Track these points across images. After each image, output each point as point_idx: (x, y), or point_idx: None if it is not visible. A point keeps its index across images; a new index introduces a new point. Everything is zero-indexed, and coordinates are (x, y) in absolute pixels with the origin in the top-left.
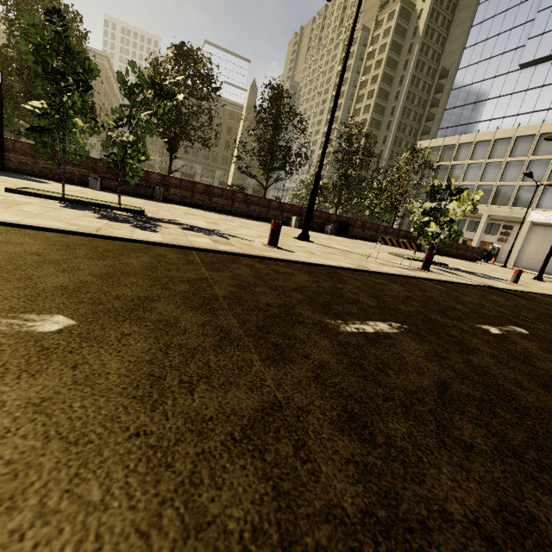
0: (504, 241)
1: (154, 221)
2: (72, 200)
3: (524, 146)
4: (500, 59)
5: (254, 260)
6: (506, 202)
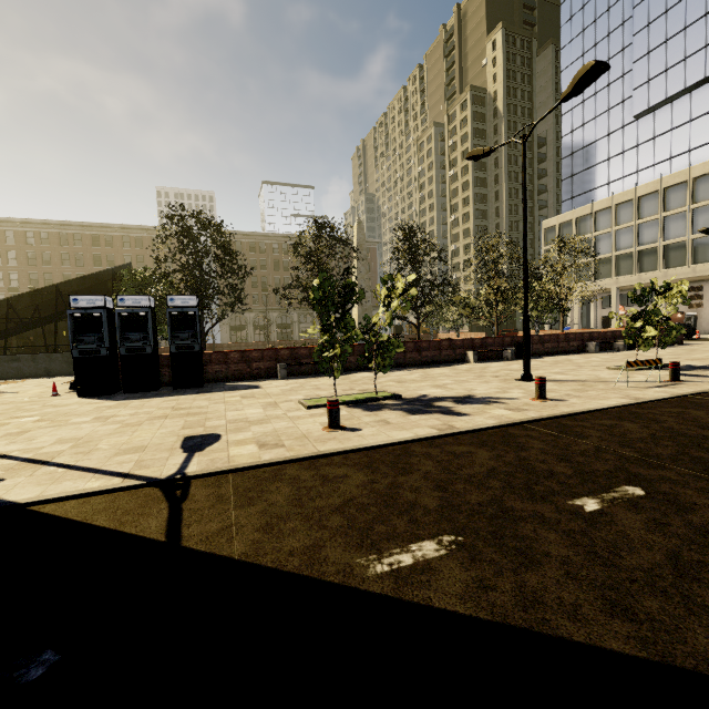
0: (698, 305)
1: (426, 402)
2: (351, 402)
3: (678, 195)
4: (608, 116)
5: (570, 420)
6: (682, 261)
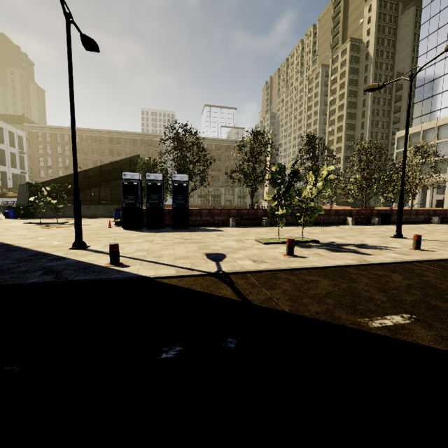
0: None
1: (337, 246)
2: None
3: None
4: None
5: (444, 263)
6: None
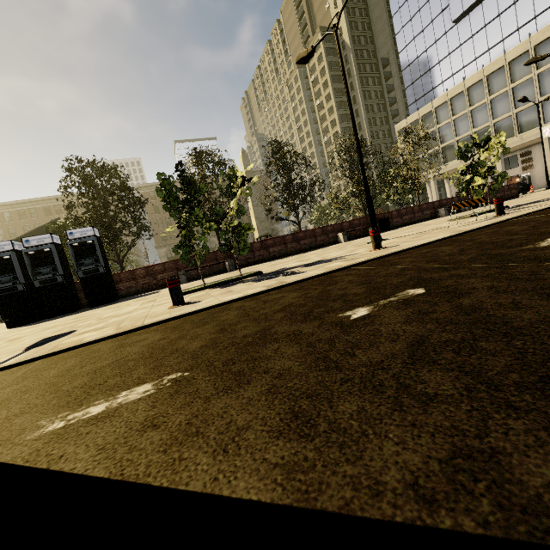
0: (530, 167)
1: (280, 272)
2: (215, 285)
3: (499, 79)
4: (432, 27)
5: (394, 256)
6: (511, 133)
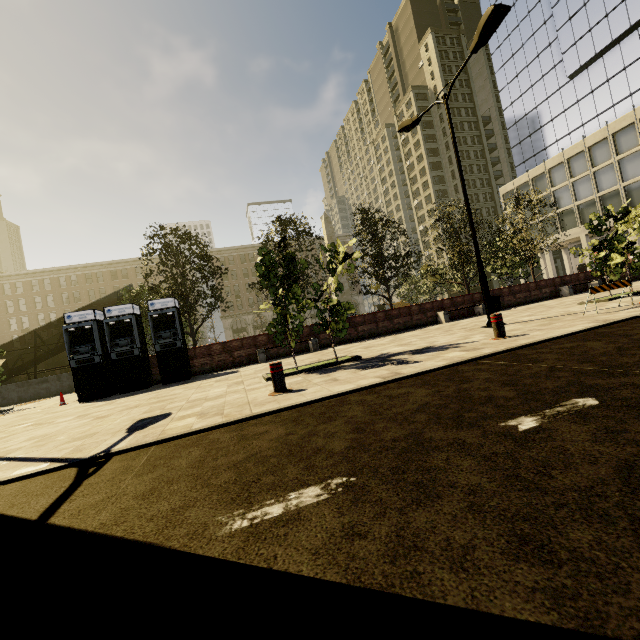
0: None
1: (384, 358)
2: (310, 369)
3: (628, 138)
4: (543, 83)
5: (527, 349)
6: None
